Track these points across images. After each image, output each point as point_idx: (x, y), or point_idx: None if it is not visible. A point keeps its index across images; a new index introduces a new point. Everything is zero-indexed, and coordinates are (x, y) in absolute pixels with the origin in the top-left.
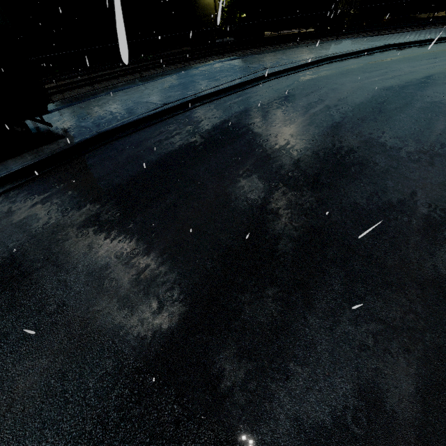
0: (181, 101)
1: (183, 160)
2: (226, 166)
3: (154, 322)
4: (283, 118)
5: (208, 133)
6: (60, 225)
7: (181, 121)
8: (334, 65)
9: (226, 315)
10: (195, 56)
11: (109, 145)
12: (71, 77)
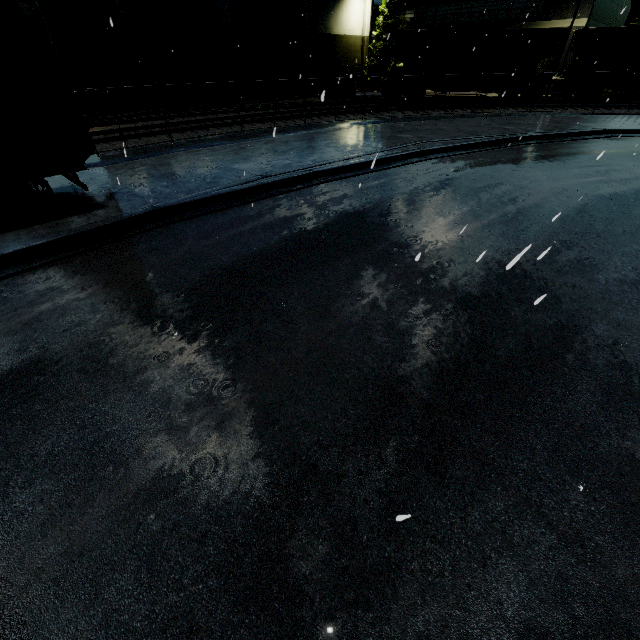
0: (288, 175)
1: (270, 272)
2: (336, 295)
3: (132, 624)
4: (440, 223)
5: (319, 231)
6: (44, 361)
7: (282, 206)
8: (525, 150)
9: (276, 639)
10: (323, 112)
11: (165, 229)
12: (146, 119)
